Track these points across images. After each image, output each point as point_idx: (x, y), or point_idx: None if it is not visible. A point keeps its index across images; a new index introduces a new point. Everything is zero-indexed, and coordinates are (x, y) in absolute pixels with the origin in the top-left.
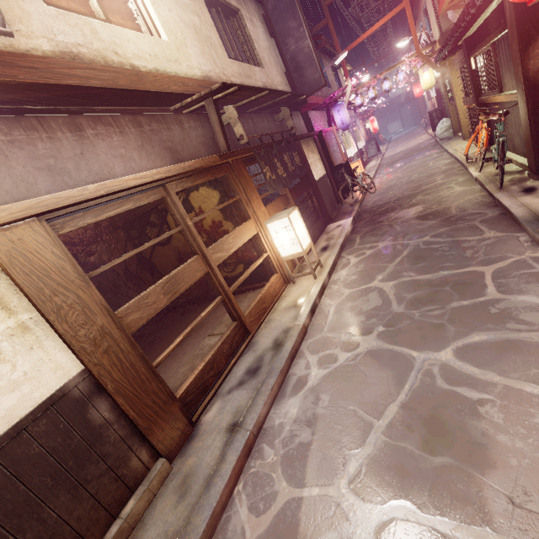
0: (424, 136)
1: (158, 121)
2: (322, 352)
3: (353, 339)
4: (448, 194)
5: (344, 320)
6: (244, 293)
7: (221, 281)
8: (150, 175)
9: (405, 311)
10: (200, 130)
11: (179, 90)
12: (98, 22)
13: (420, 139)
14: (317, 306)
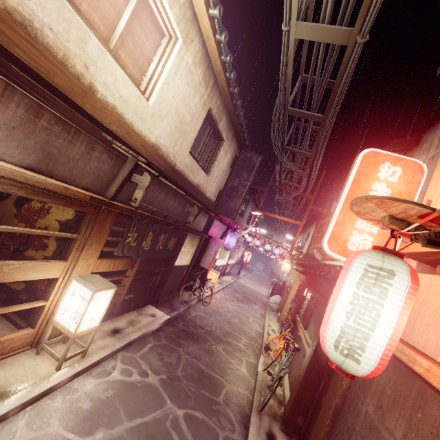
0: (266, 290)
1: (67, 130)
2: None
3: None
4: (234, 368)
5: None
6: None
7: None
8: None
9: None
10: (106, 166)
11: (118, 133)
12: (98, 42)
13: (263, 290)
14: (3, 422)
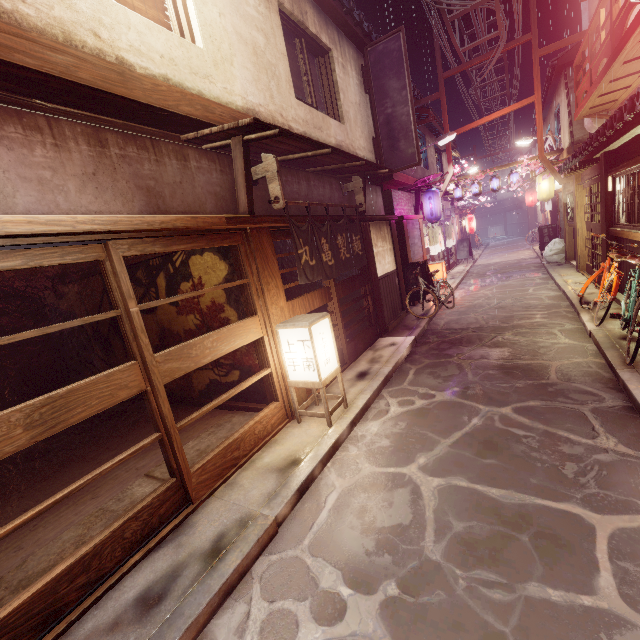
0: (527, 252)
1: (142, 147)
2: (280, 600)
3: (339, 593)
4: (548, 344)
5: (340, 533)
6: (232, 410)
7: (164, 411)
8: (69, 222)
9: (443, 561)
10: (215, 176)
11: (195, 114)
12: None
13: (523, 254)
14: (315, 481)
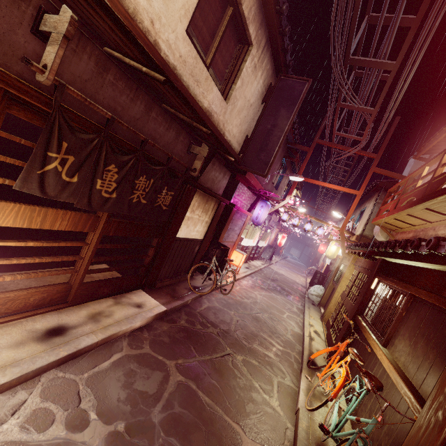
0: (302, 279)
1: None
2: None
3: None
4: (259, 400)
5: None
6: None
7: None
8: None
9: None
10: None
11: None
12: None
13: (299, 278)
14: None
